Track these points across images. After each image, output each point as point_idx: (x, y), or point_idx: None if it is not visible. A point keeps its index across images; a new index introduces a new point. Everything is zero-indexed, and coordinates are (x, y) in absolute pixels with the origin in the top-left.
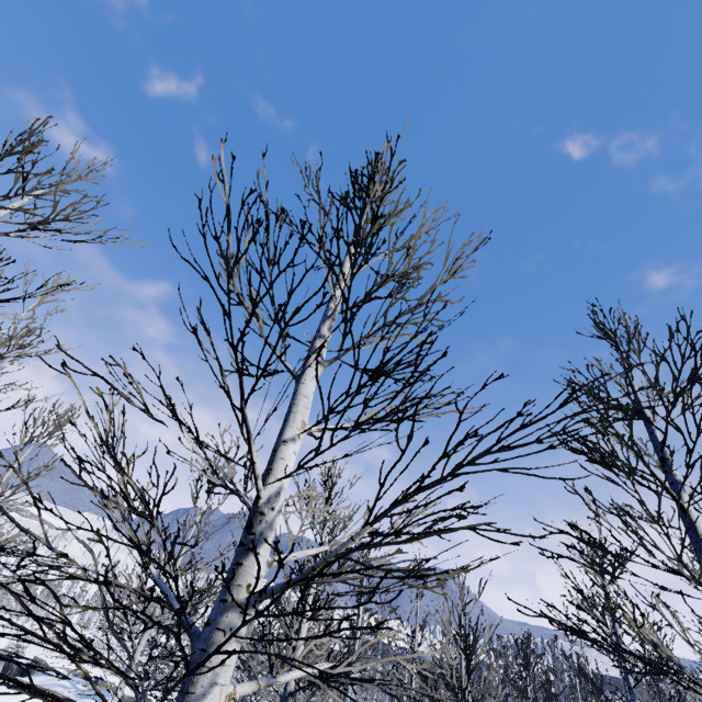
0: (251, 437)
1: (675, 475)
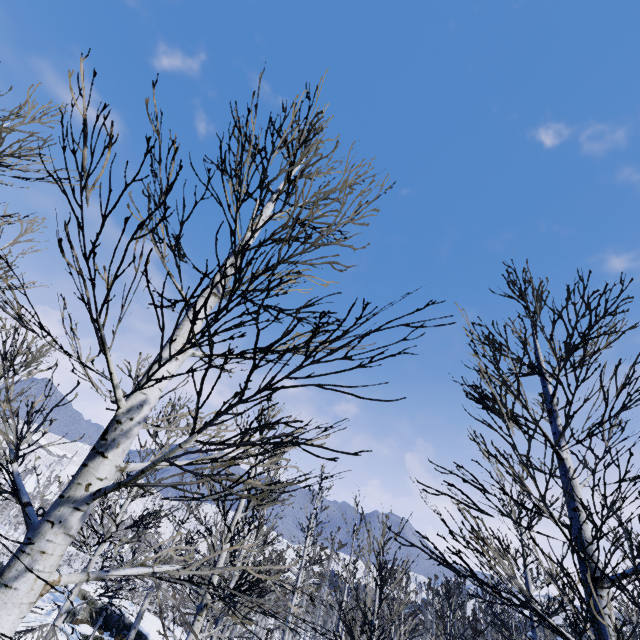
0: (107, 347)
1: (558, 426)
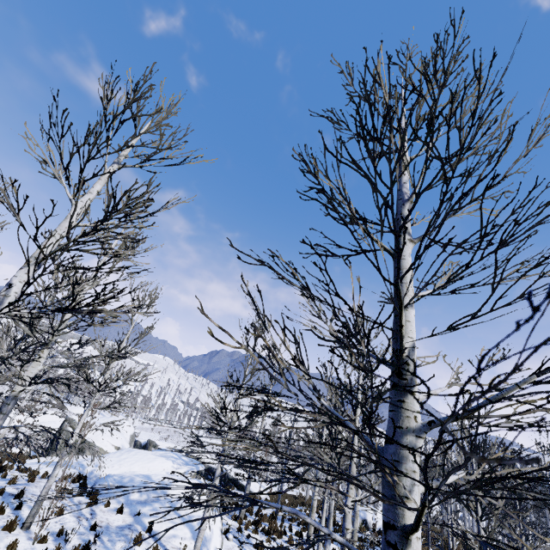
0: (403, 306)
1: None
